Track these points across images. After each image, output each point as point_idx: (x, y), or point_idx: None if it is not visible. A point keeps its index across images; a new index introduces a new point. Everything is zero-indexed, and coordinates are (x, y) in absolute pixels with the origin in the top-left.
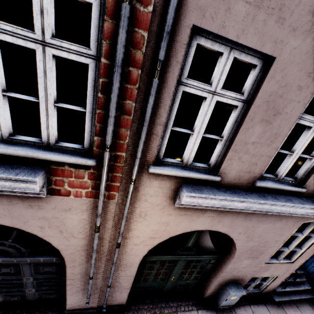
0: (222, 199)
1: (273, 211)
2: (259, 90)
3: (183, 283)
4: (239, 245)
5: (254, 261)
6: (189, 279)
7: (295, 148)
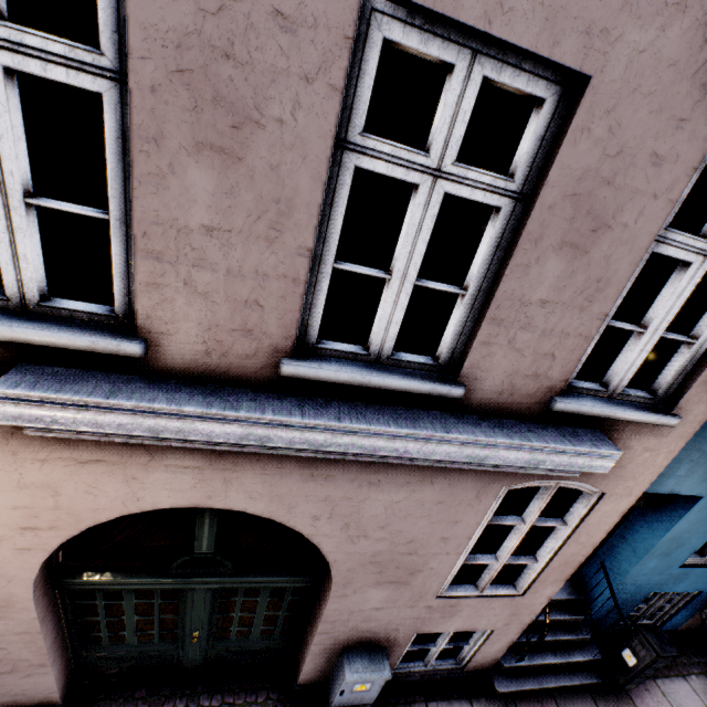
0: (143, 410)
1: (349, 450)
2: (127, 23)
3: (236, 647)
4: (330, 549)
5: (403, 593)
6: (249, 637)
7: (395, 259)
